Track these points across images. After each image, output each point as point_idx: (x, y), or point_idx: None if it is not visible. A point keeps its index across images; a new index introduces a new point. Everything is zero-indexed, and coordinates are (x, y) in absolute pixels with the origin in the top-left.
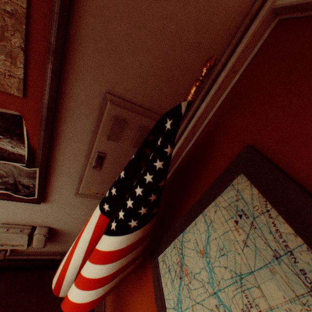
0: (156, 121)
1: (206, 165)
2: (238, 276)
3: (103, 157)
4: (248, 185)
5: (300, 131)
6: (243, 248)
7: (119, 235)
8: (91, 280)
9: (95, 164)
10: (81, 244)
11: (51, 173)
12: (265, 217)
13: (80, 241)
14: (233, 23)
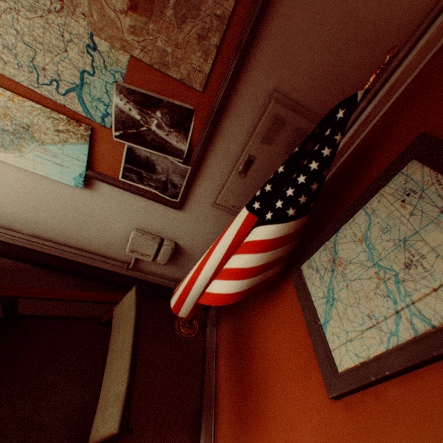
0: (314, 124)
1: (368, 168)
2: (401, 241)
3: (251, 161)
4: (419, 167)
5: None
6: (409, 218)
7: (274, 224)
8: (239, 270)
9: (241, 169)
10: (218, 251)
11: (197, 176)
12: (435, 186)
13: (216, 248)
14: (417, 17)
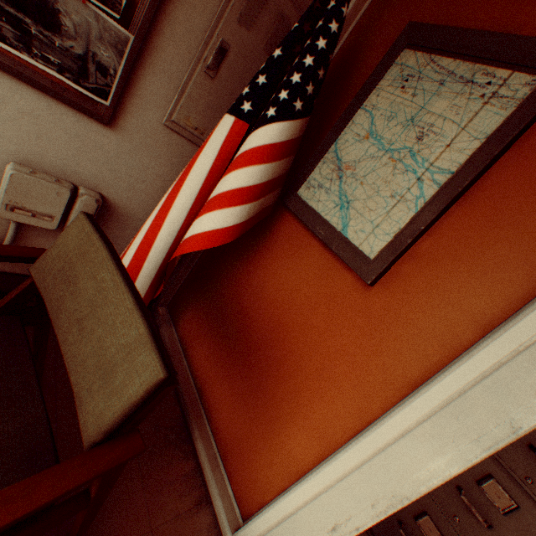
0: (299, 13)
1: (355, 74)
2: (409, 121)
3: (225, 52)
4: (412, 54)
5: (451, 2)
6: (412, 100)
7: (280, 122)
8: (238, 191)
9: (212, 62)
10: (191, 185)
11: (142, 62)
12: (430, 66)
13: (187, 182)
14: None
